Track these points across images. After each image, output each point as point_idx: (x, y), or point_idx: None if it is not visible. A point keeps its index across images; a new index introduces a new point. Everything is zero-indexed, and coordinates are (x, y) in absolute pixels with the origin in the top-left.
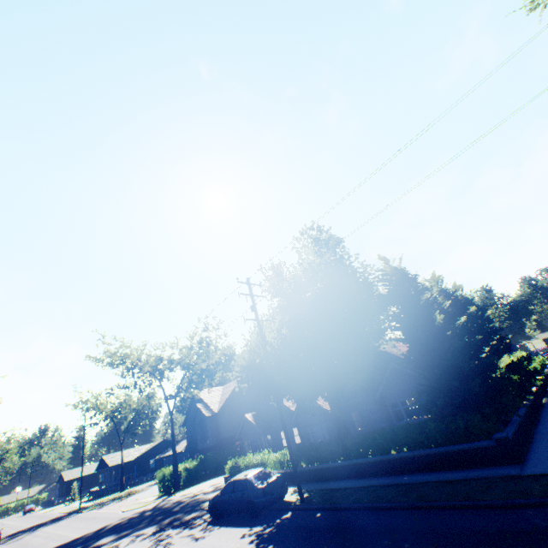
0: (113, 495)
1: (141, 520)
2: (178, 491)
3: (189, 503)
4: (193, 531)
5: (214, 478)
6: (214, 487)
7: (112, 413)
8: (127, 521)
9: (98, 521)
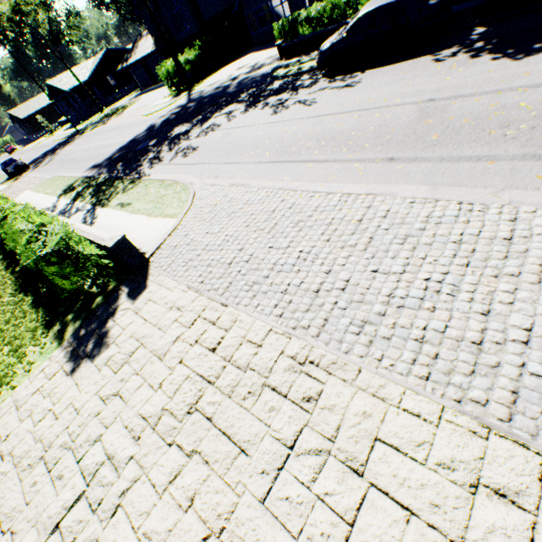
0: (97, 117)
1: (197, 110)
2: (193, 87)
3: (244, 84)
4: (320, 87)
5: (225, 67)
6: (249, 69)
7: (15, 17)
8: (176, 117)
9: (129, 128)
